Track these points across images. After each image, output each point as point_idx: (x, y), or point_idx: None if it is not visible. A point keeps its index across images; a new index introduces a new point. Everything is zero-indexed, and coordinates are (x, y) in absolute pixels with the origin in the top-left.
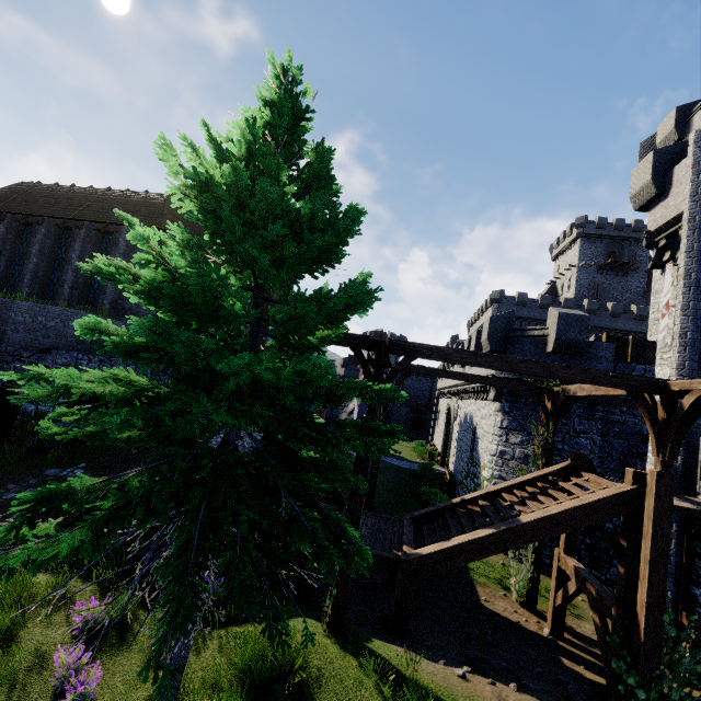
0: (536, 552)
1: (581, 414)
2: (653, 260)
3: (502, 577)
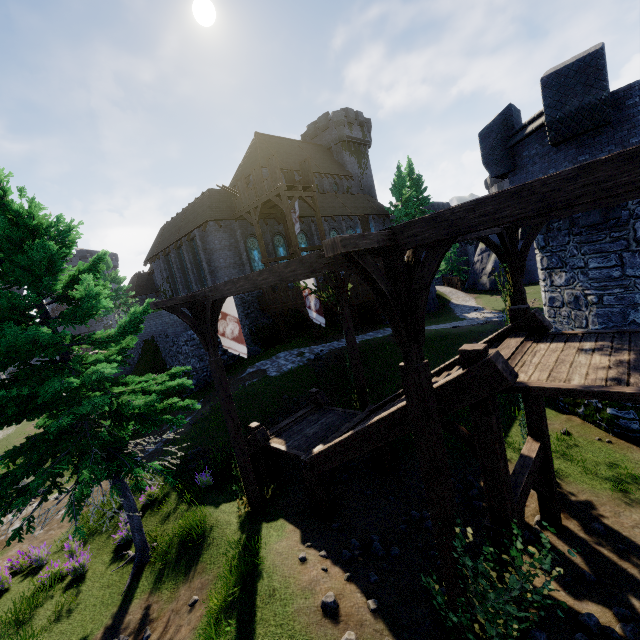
0: None
1: None
2: None
3: None
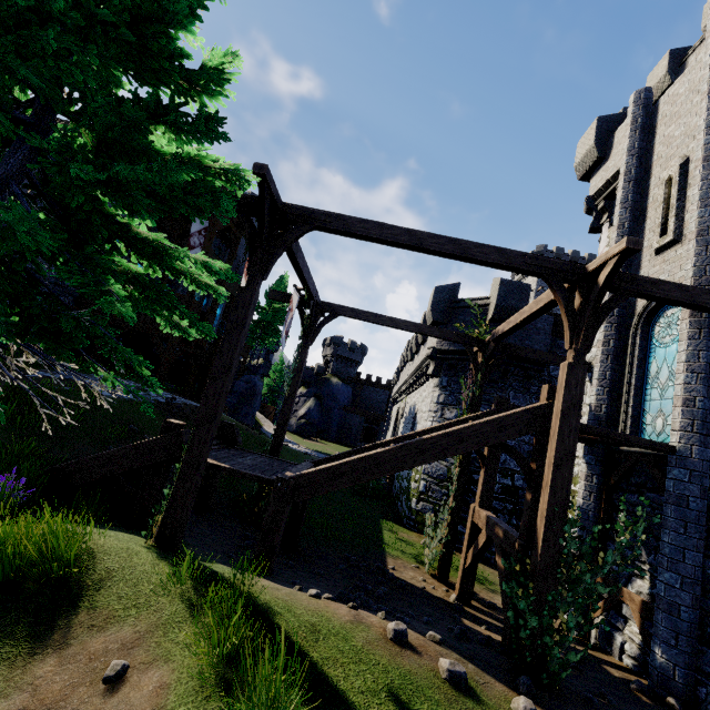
0: (453, 515)
1: (516, 387)
2: (592, 223)
3: (419, 554)
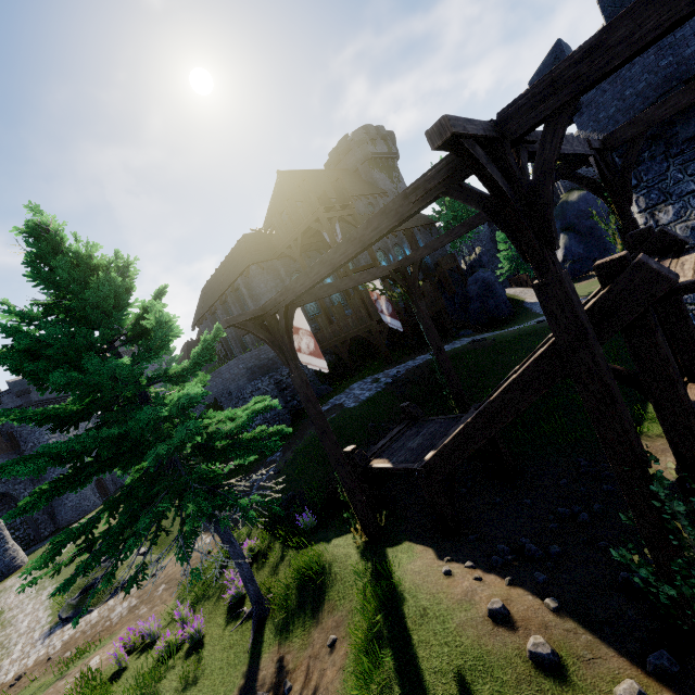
0: None
1: None
2: None
3: None
